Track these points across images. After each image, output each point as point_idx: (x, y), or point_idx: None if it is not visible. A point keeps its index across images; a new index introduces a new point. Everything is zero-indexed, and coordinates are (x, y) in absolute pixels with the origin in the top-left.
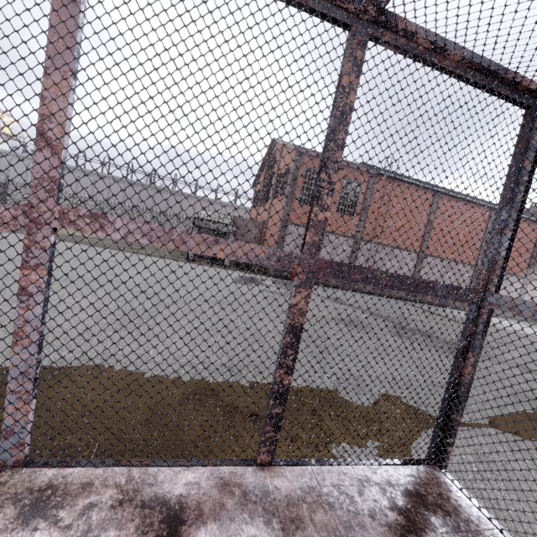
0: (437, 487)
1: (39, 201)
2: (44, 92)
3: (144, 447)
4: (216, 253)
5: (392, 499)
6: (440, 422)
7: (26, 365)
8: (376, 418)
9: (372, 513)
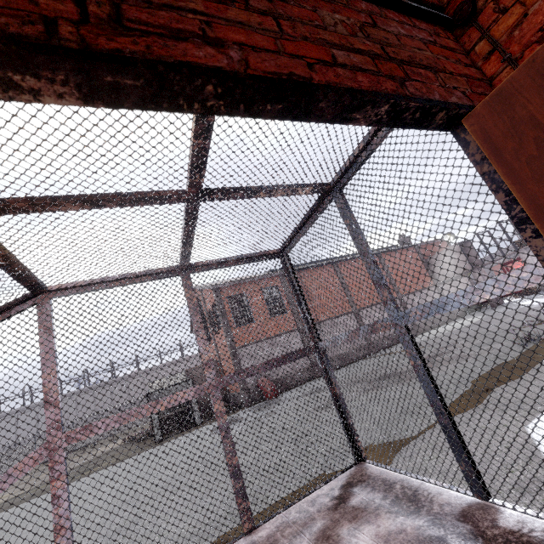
0: (360, 472)
1: (52, 437)
2: (44, 381)
3: None
4: (160, 409)
5: (332, 496)
6: (345, 430)
7: None
8: None
9: (319, 509)
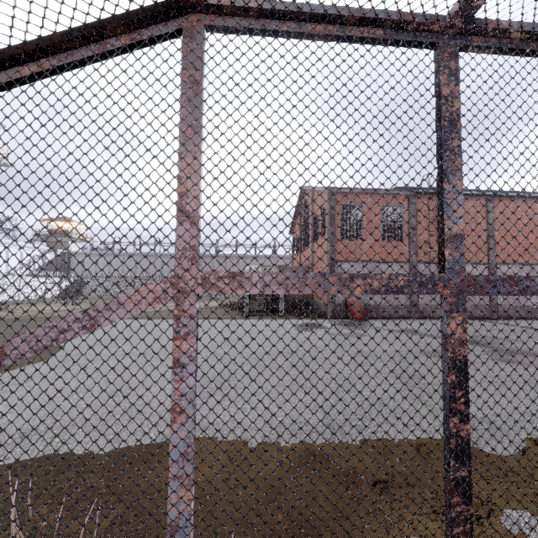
0: None
1: (183, 271)
2: (180, 174)
3: (274, 534)
4: (353, 290)
5: None
6: None
7: (184, 444)
8: (536, 472)
9: None
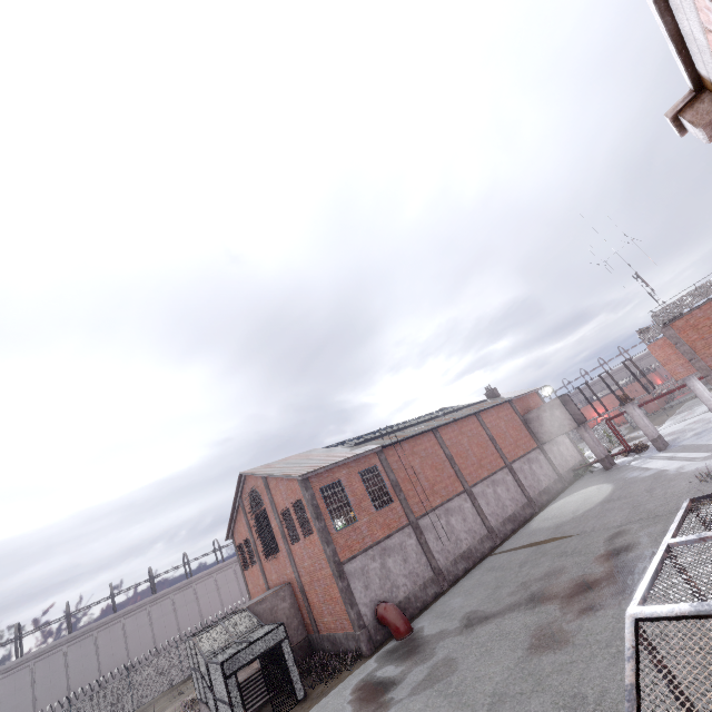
0: None
1: None
2: None
3: None
4: None
5: None
6: None
7: None
8: None
9: None
